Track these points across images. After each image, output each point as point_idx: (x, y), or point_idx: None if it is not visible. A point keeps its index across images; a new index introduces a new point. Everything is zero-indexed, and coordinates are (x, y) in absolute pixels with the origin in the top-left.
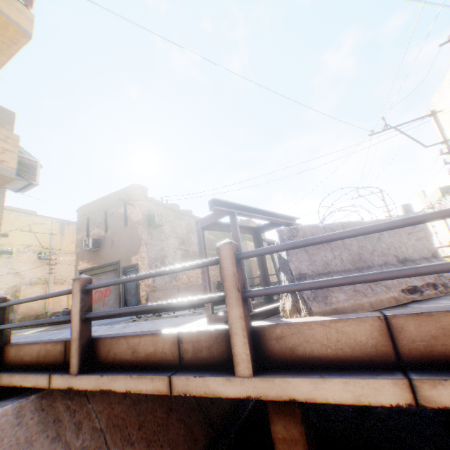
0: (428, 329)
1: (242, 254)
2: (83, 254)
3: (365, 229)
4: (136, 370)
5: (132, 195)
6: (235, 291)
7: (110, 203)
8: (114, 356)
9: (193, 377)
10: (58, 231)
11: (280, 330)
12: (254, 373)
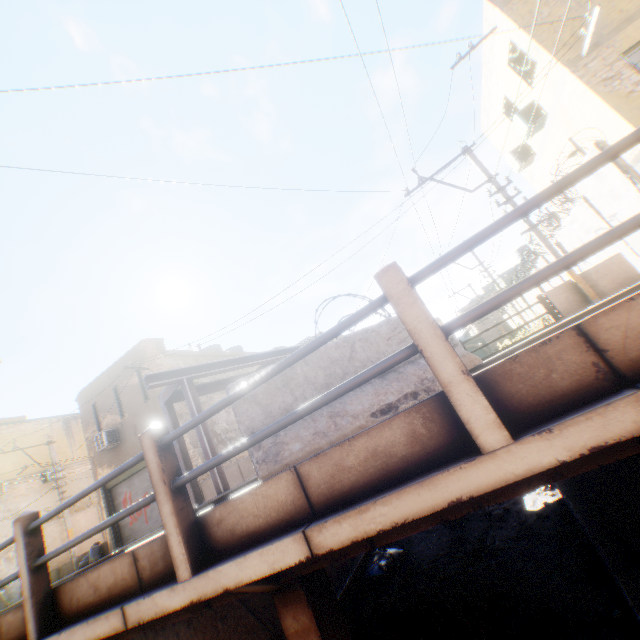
0: (327, 469)
1: (165, 438)
2: (100, 457)
3: (253, 382)
4: (98, 612)
5: (144, 355)
6: (162, 485)
7: (118, 375)
8: (78, 601)
9: (143, 599)
10: (63, 434)
11: (219, 513)
12: (197, 571)
